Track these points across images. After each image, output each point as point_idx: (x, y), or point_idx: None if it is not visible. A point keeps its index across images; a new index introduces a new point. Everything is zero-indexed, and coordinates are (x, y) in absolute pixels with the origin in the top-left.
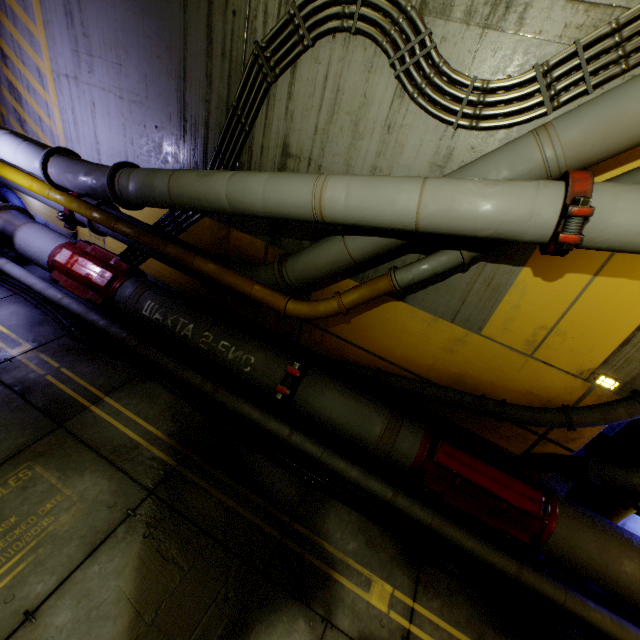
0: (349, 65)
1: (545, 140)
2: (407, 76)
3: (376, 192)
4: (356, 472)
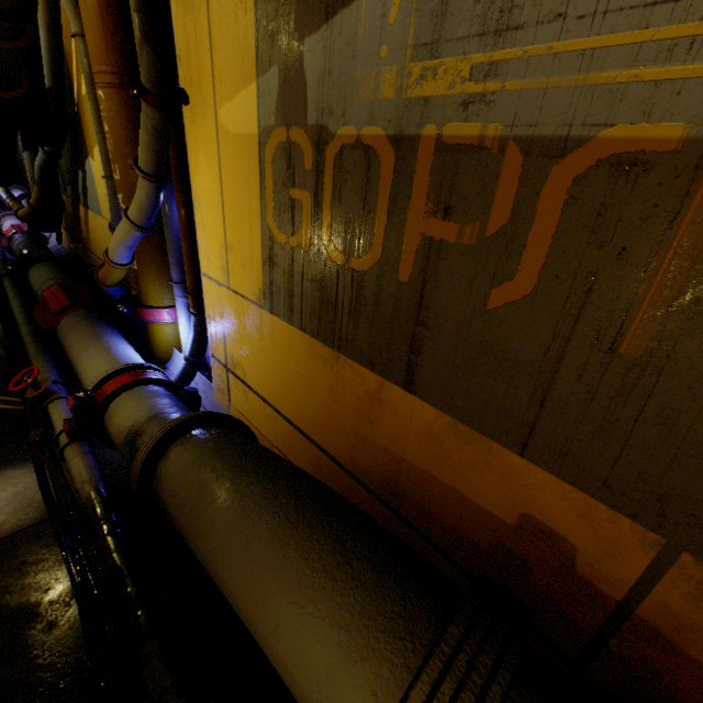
0: None
1: None
2: None
3: None
4: (16, 305)
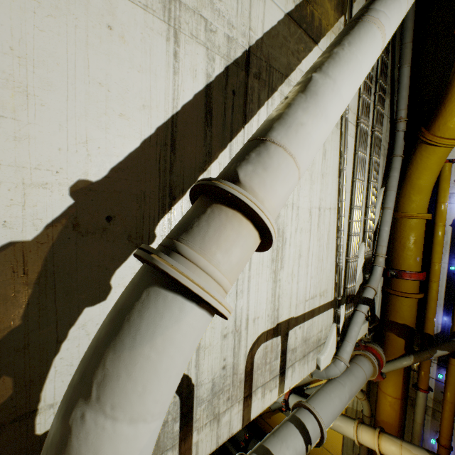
0: None
1: None
2: None
3: None
4: None
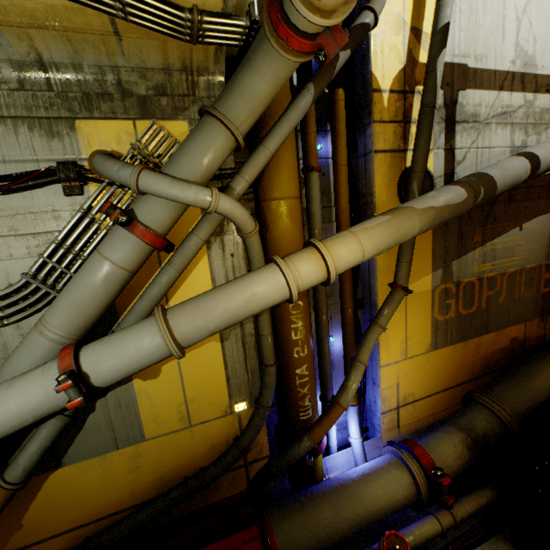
0: None
1: (43, 329)
2: None
3: None
4: None
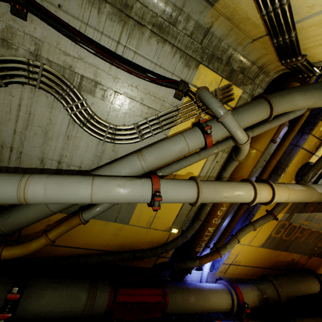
0: (37, 102)
1: (142, 160)
2: (76, 116)
3: (65, 189)
4: None
